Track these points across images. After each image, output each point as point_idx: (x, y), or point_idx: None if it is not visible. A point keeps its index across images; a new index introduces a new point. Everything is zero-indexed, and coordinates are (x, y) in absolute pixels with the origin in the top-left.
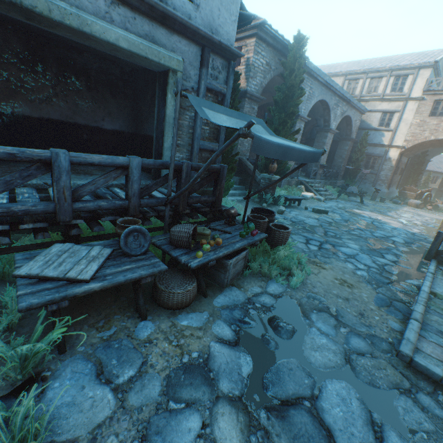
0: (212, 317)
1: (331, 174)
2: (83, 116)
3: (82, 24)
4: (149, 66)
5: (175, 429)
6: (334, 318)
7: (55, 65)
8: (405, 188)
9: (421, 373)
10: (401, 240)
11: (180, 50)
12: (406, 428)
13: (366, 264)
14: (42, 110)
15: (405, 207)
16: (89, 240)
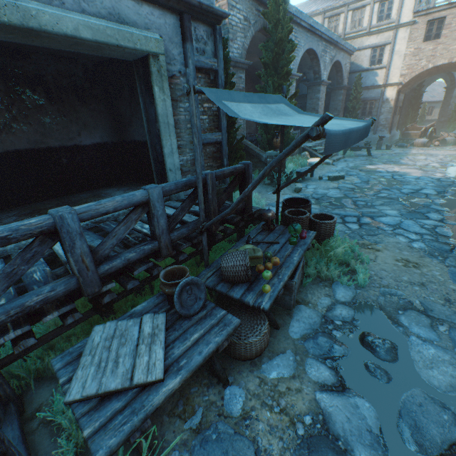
0: (297, 355)
1: None
2: (55, 137)
3: (24, 17)
4: (122, 56)
5: None
6: (424, 314)
7: (1, 80)
8: (408, 128)
9: None
10: (432, 191)
11: (154, 25)
12: None
13: (416, 232)
14: (4, 142)
15: (412, 149)
16: (123, 297)
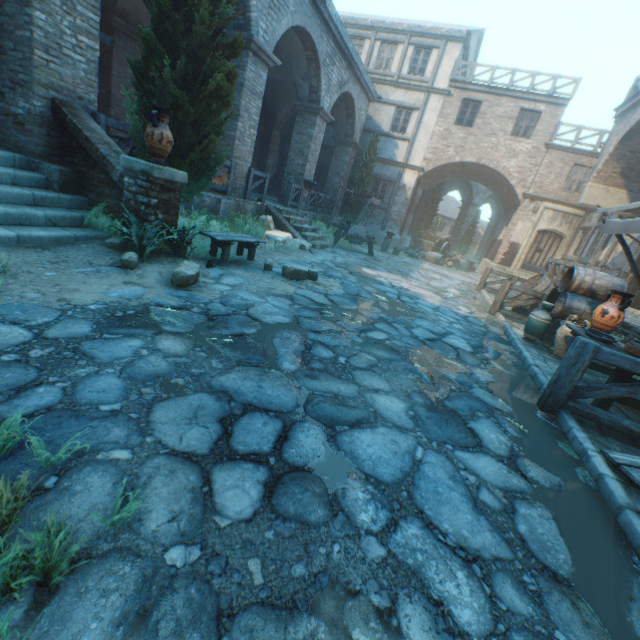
0: None
1: (324, 204)
2: None
3: None
4: None
5: None
6: None
7: None
8: (422, 235)
9: None
10: (464, 343)
11: None
12: None
13: (468, 547)
14: None
15: (424, 263)
16: None
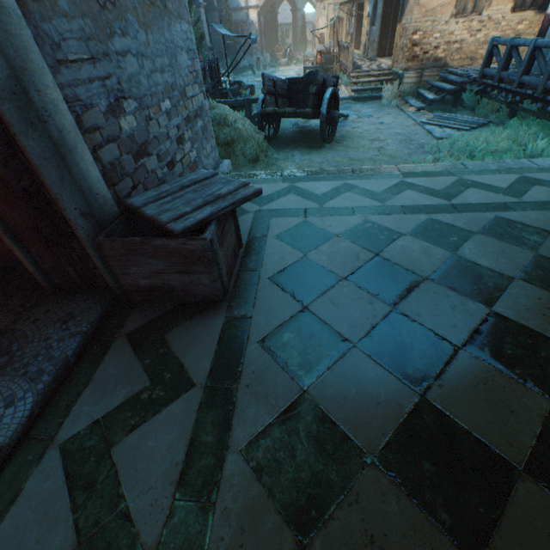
0: None
1: (216, 56)
2: None
3: None
4: None
5: None
6: None
7: None
8: (274, 50)
9: None
10: None
11: None
12: None
13: None
14: None
15: (281, 68)
16: None
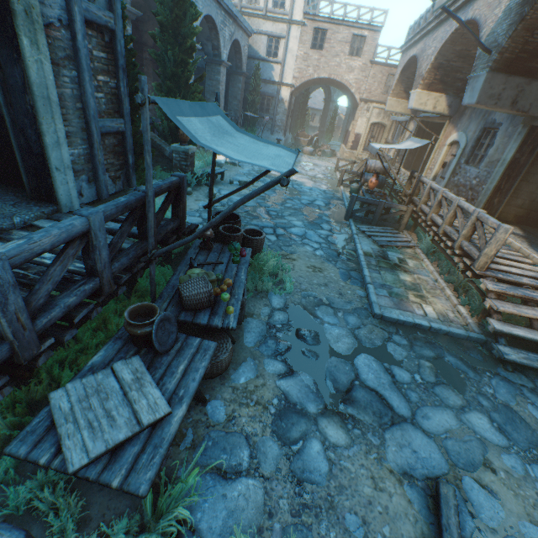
0: (256, 360)
1: None
2: None
3: None
4: None
5: (310, 460)
6: (330, 307)
7: None
8: (299, 134)
9: (387, 322)
10: (322, 203)
11: None
12: (399, 362)
13: (317, 242)
14: None
15: (303, 156)
16: None
